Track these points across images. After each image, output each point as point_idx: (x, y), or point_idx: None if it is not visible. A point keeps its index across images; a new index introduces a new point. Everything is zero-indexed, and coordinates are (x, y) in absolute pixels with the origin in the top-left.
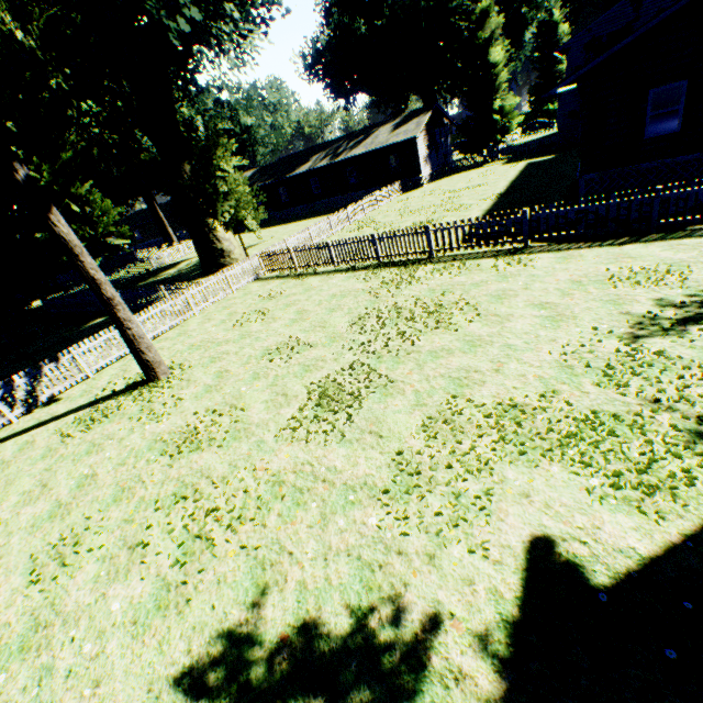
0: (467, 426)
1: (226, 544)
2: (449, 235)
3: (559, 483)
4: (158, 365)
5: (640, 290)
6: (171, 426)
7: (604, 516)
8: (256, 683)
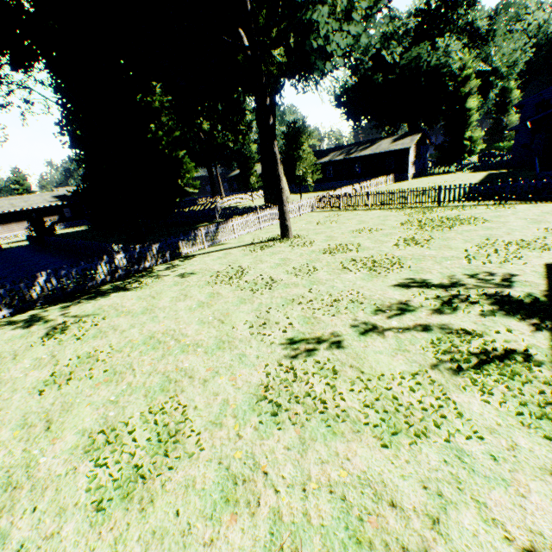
0: (499, 246)
1: (390, 268)
2: (454, 193)
3: None
4: (290, 230)
5: None
6: (317, 248)
7: None
8: (436, 285)
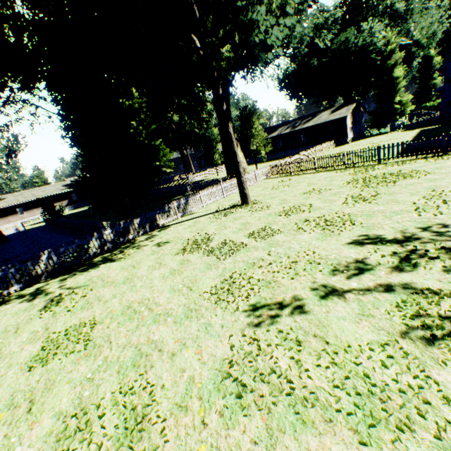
0: (446, 196)
1: (342, 225)
2: (392, 150)
3: None
4: (249, 196)
5: None
6: (273, 211)
7: None
8: (390, 240)
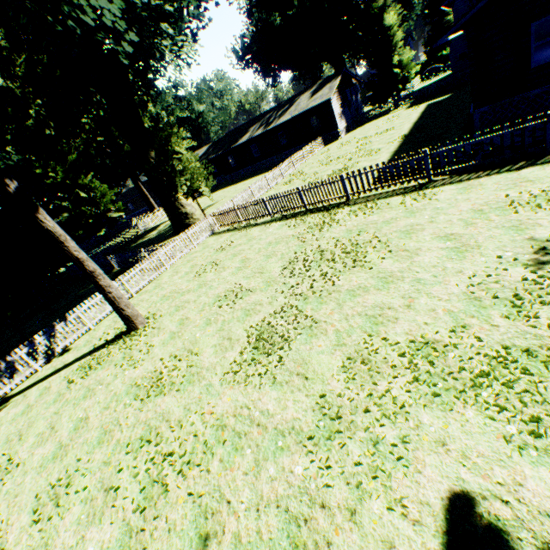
0: (383, 366)
1: (178, 489)
2: (361, 180)
3: (475, 429)
4: (136, 317)
5: (542, 213)
6: (144, 371)
7: (526, 470)
8: None
